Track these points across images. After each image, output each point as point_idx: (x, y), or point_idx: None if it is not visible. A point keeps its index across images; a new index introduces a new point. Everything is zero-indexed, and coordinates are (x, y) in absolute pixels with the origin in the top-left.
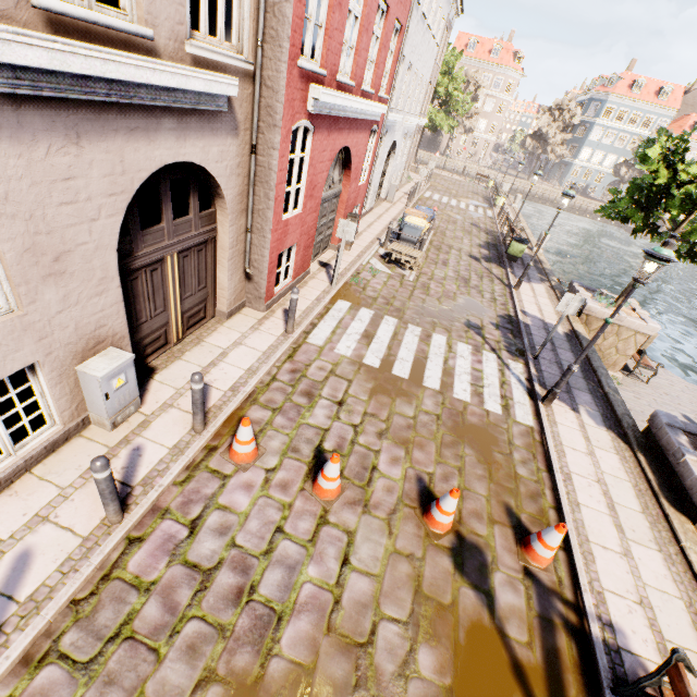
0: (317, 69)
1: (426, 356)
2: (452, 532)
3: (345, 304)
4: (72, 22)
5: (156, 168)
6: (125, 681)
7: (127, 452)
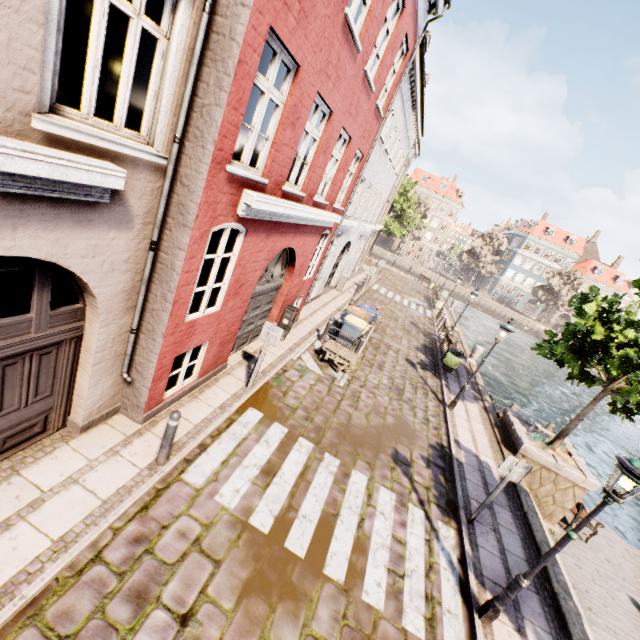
0: (255, 176)
1: (337, 512)
2: None
3: (256, 415)
4: None
5: None
6: None
7: None
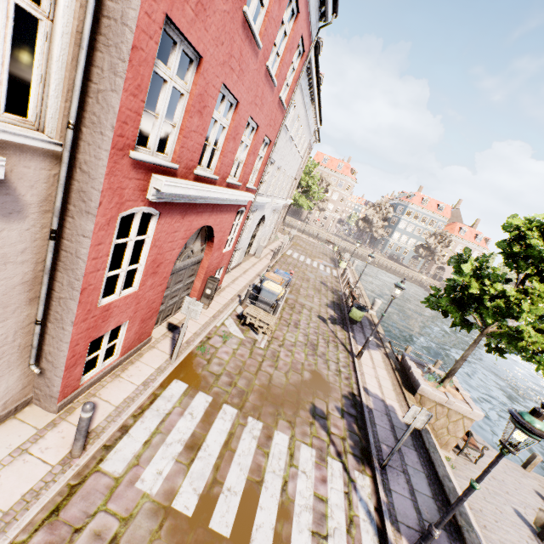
0: (163, 161)
1: (261, 478)
2: None
3: (180, 387)
4: None
5: None
6: None
7: None
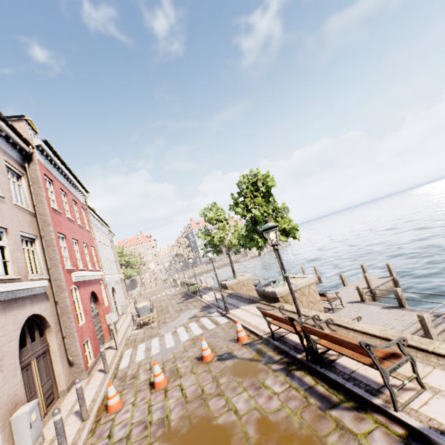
0: (72, 268)
1: (178, 335)
2: (215, 356)
3: (129, 349)
4: (3, 281)
5: (26, 318)
6: None
7: None
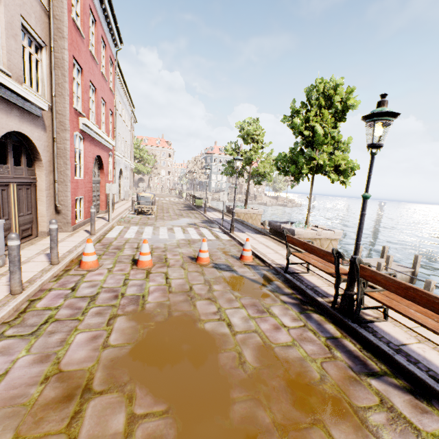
0: (81, 112)
1: (174, 232)
2: (211, 263)
3: (121, 226)
4: None
5: (10, 130)
6: (63, 330)
7: (7, 277)
